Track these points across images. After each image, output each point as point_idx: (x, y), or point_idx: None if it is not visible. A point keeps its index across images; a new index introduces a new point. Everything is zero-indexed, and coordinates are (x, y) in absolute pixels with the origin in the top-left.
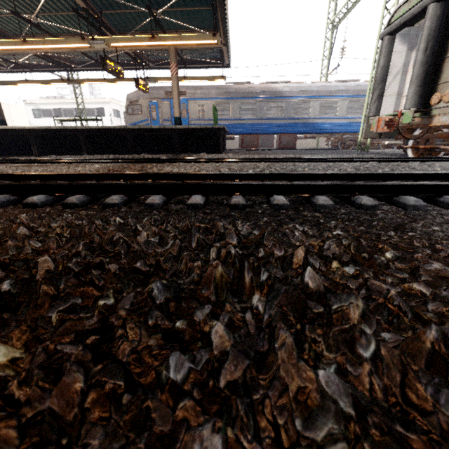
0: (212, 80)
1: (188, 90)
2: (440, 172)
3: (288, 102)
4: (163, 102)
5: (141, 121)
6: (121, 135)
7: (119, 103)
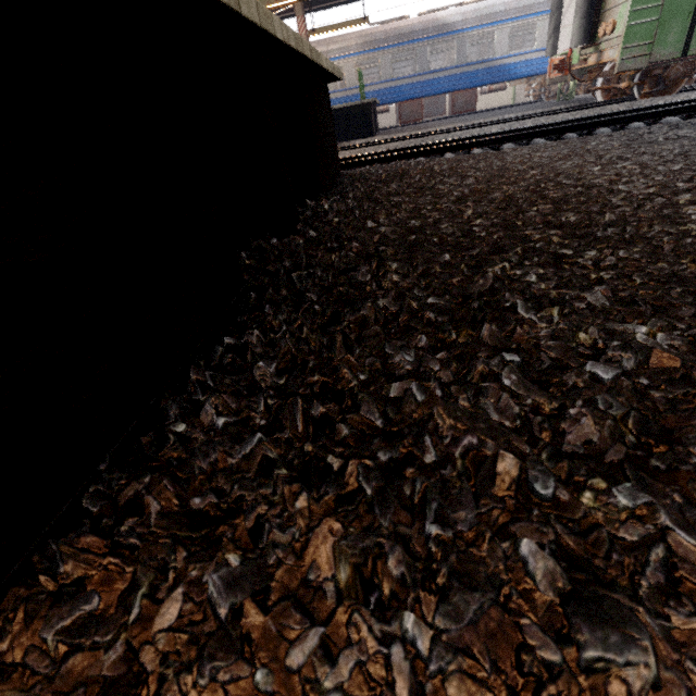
0: (351, 26)
1: (318, 47)
2: (562, 120)
3: (462, 39)
4: None
5: None
6: None
7: None
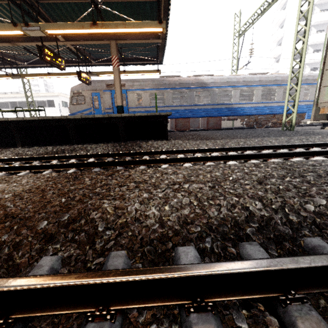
0: (149, 73)
1: (127, 82)
2: None
3: (213, 91)
4: (104, 93)
5: (84, 109)
6: (62, 125)
7: (67, 96)
